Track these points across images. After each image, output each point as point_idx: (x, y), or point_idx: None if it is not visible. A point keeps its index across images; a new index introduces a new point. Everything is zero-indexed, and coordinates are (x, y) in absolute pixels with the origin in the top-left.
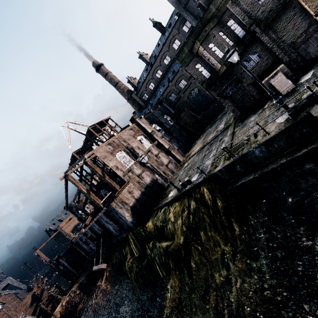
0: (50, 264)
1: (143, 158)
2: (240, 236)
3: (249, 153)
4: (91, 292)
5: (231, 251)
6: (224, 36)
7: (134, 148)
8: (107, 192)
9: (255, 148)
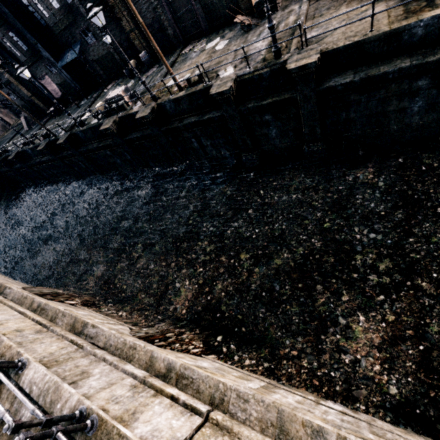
0: None
1: None
2: None
3: None
4: None
5: None
6: None
7: None
8: None
9: None
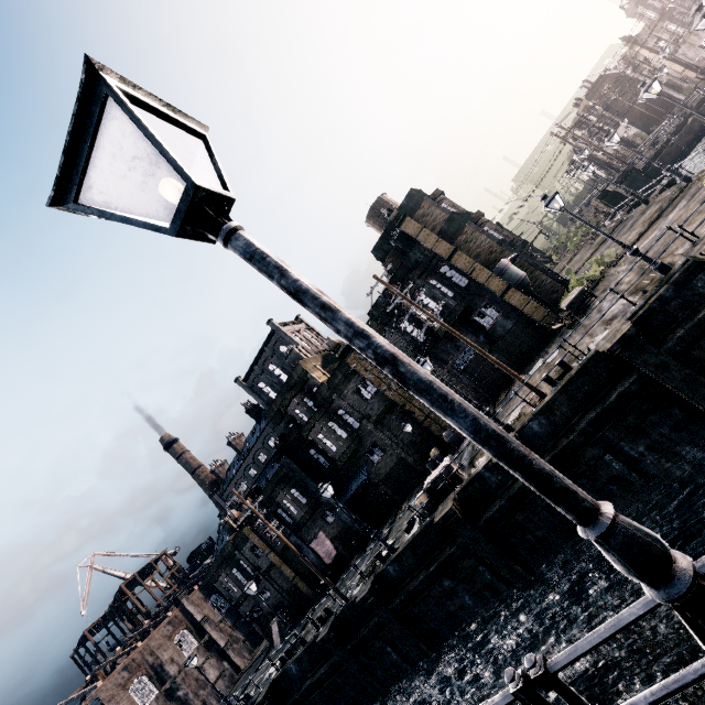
0: None
1: None
2: None
3: None
4: None
5: None
6: (238, 573)
7: (165, 662)
8: None
9: None
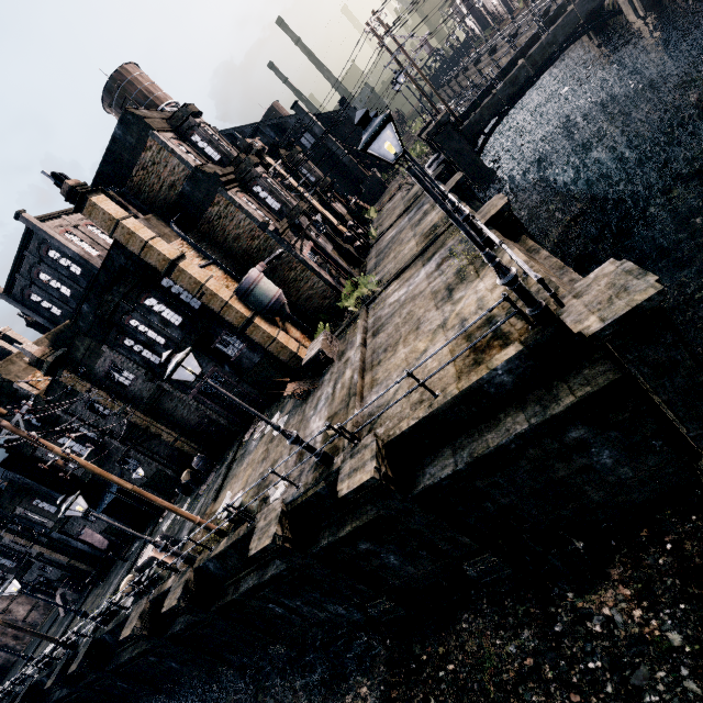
0: None
1: None
2: None
3: None
4: None
5: None
6: (5, 559)
7: None
8: None
9: None
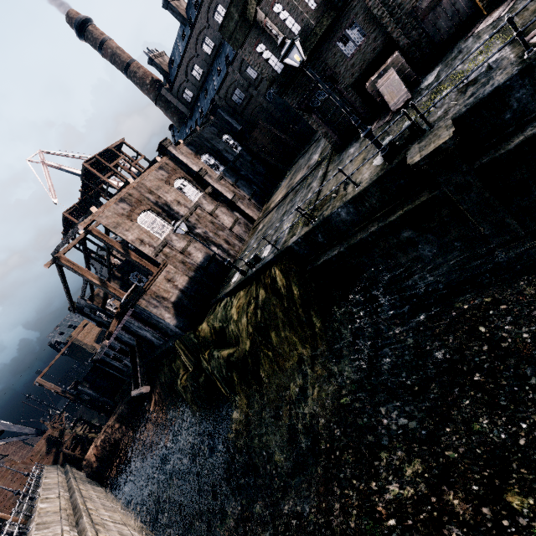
0: (65, 395)
1: (178, 227)
2: (321, 333)
3: (333, 216)
4: (137, 423)
5: (310, 353)
6: None
7: (171, 203)
8: (141, 276)
9: (341, 208)
